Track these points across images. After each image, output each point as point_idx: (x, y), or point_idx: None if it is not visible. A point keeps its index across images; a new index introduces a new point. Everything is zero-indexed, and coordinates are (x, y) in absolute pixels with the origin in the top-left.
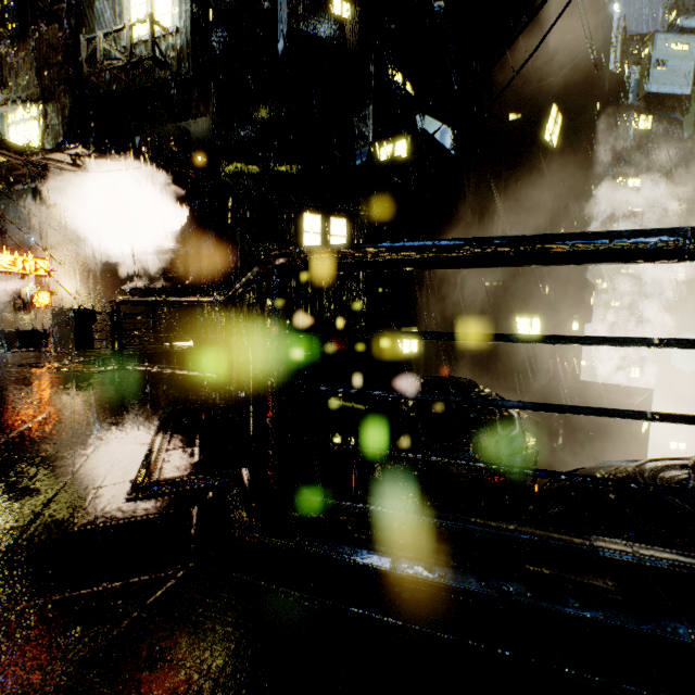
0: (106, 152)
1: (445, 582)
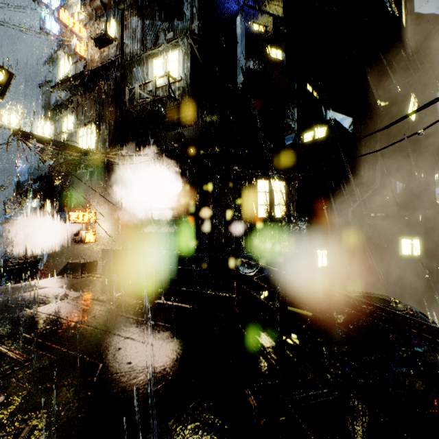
0: (133, 149)
1: None
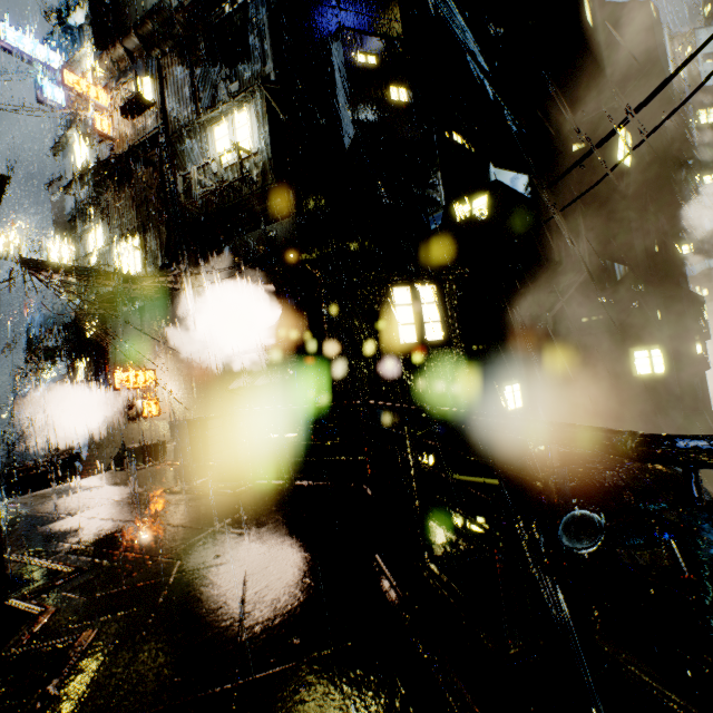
0: (200, 265)
1: None
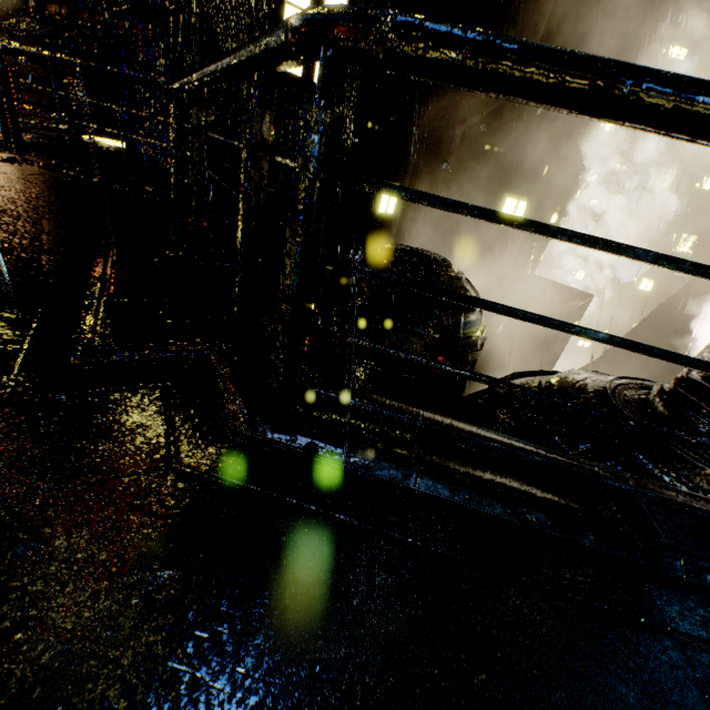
0: None
1: (470, 505)
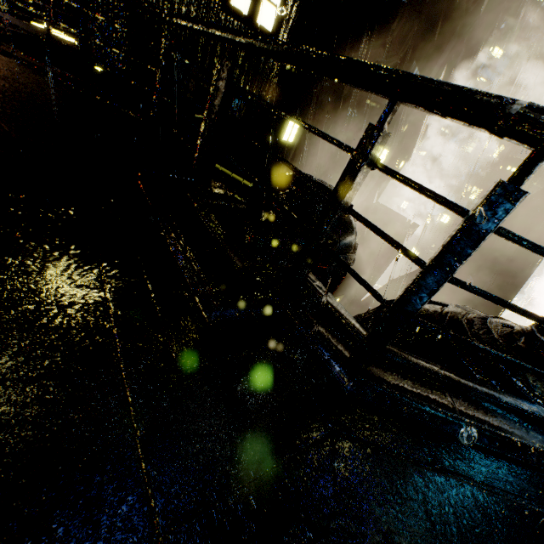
0: None
1: (500, 450)
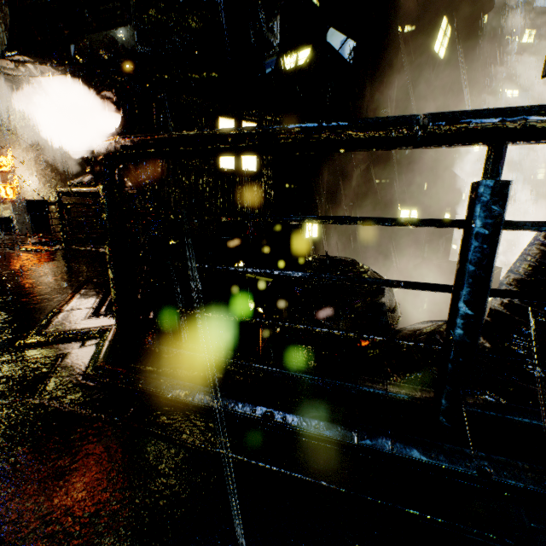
0: (47, 60)
1: (227, 409)
